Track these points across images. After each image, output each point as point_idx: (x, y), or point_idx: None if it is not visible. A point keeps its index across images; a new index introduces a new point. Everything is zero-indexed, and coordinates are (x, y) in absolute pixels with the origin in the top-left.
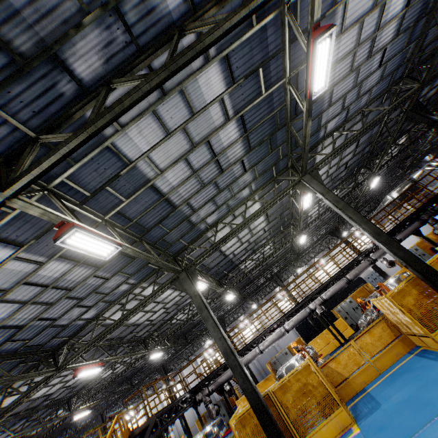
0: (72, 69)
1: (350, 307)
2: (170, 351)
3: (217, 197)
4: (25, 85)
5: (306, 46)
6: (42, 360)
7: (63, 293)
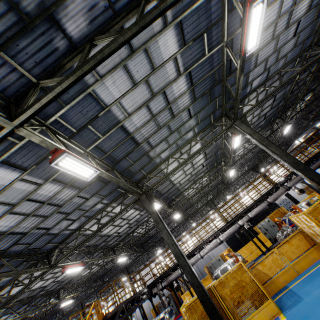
0: (64, 28)
1: (268, 225)
2: (131, 257)
3: (169, 137)
4: (29, 40)
5: (242, 12)
6: (39, 259)
7: (55, 208)
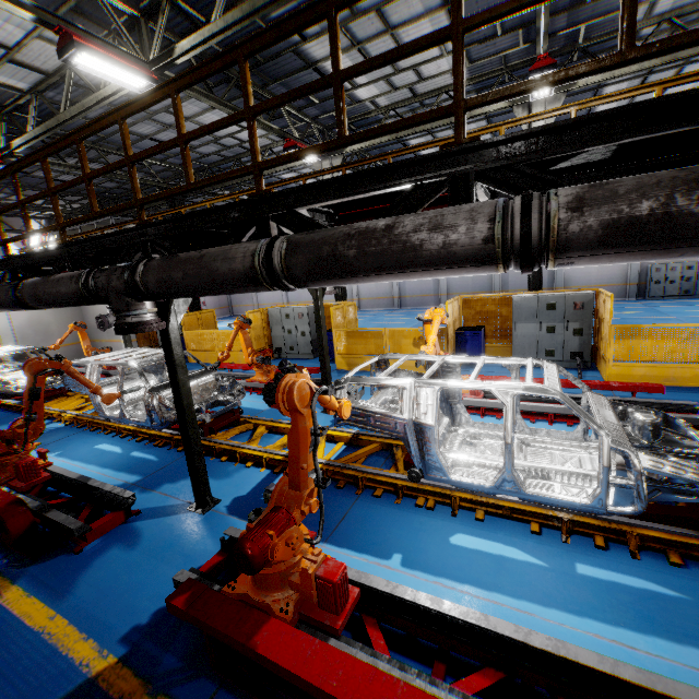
0: None
1: None
2: None
3: None
4: None
5: None
6: None
7: None
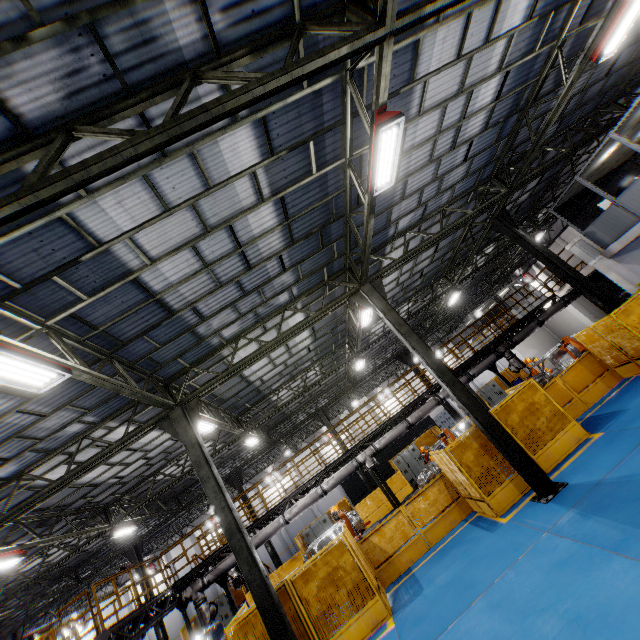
0: (4, 98)
1: (412, 457)
2: (151, 522)
3: (240, 302)
4: None
5: (370, 128)
6: None
7: None
